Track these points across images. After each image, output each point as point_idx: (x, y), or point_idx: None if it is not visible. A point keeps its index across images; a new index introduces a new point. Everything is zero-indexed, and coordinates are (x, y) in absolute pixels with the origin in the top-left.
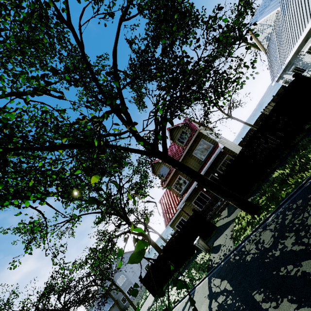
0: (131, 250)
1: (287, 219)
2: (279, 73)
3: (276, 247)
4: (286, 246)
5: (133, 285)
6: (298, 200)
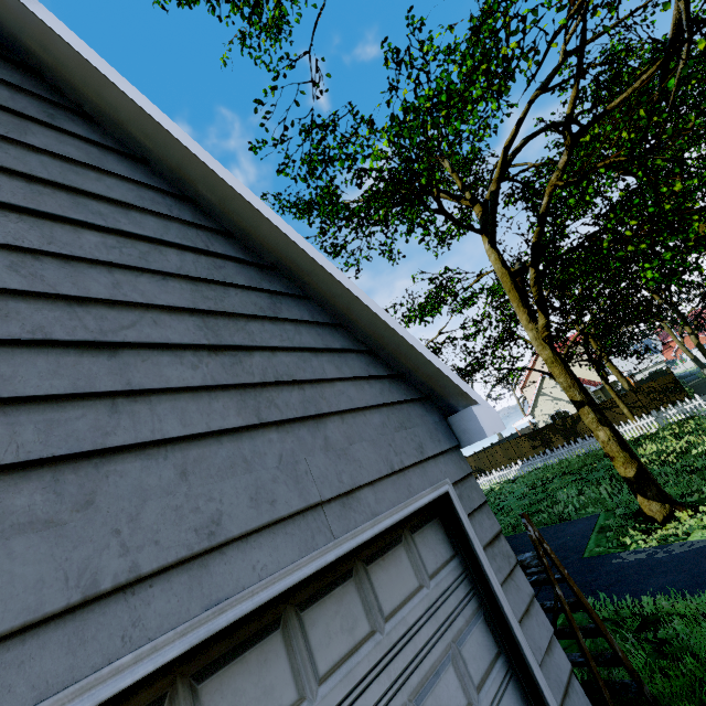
0: None
1: None
2: None
3: None
4: None
5: None
6: None
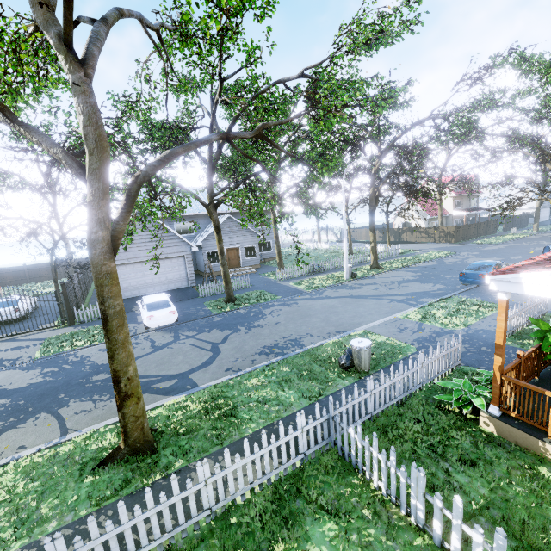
0: None
1: None
2: None
3: None
4: None
5: None
6: None
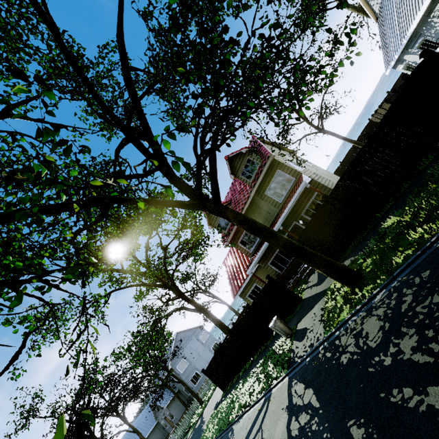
0: (193, 327)
1: (405, 303)
2: (398, 52)
3: (386, 349)
4: (403, 351)
5: (198, 371)
6: (423, 270)
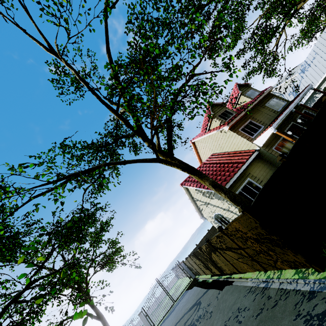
0: None
1: None
2: None
3: None
4: None
5: None
6: None
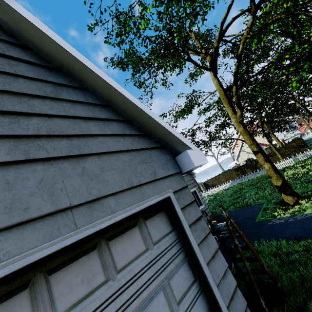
0: None
1: None
2: None
3: None
4: None
5: None
6: None
